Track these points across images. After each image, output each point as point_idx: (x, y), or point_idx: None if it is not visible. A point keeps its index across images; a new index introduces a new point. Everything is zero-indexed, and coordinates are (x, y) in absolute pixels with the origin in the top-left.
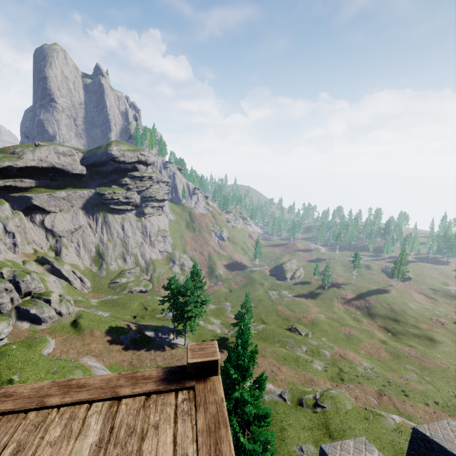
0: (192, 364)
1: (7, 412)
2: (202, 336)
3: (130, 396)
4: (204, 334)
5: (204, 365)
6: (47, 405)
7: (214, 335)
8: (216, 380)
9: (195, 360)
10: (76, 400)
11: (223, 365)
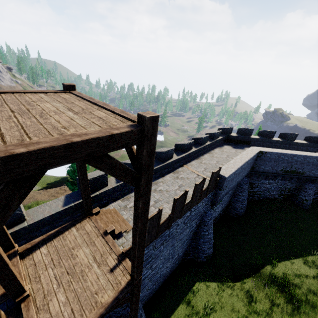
0: (67, 85)
1: (4, 92)
2: (46, 181)
3: (48, 92)
4: (47, 179)
5: (71, 86)
6: (19, 92)
7: (56, 178)
8: (76, 91)
9: (67, 84)
10: (29, 91)
11: (68, 191)
